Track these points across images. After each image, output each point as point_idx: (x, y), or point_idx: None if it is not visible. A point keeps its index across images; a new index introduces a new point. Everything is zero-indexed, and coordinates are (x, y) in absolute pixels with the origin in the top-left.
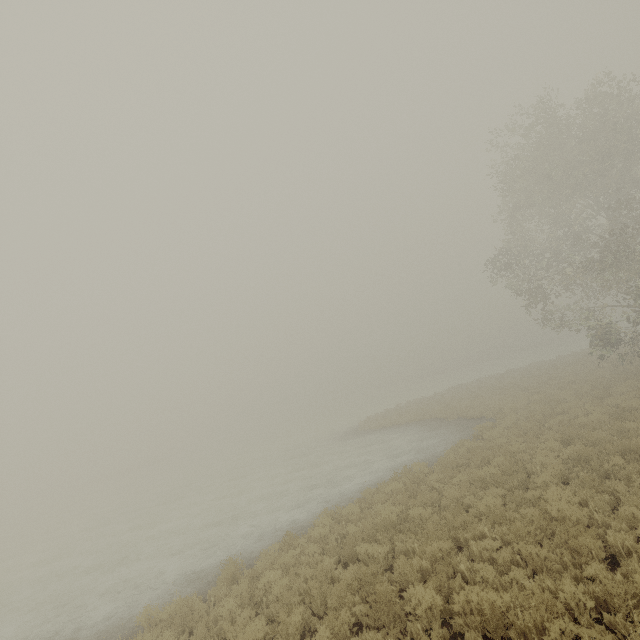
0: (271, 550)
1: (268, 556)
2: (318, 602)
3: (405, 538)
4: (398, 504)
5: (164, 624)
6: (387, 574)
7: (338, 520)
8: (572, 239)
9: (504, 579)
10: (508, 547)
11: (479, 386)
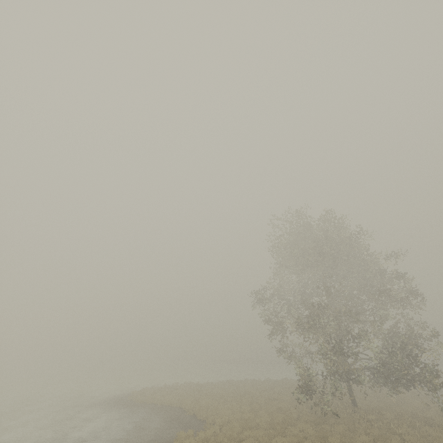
0: None
1: None
2: None
3: None
4: None
5: None
6: None
7: None
8: (302, 298)
9: None
10: None
11: (237, 387)
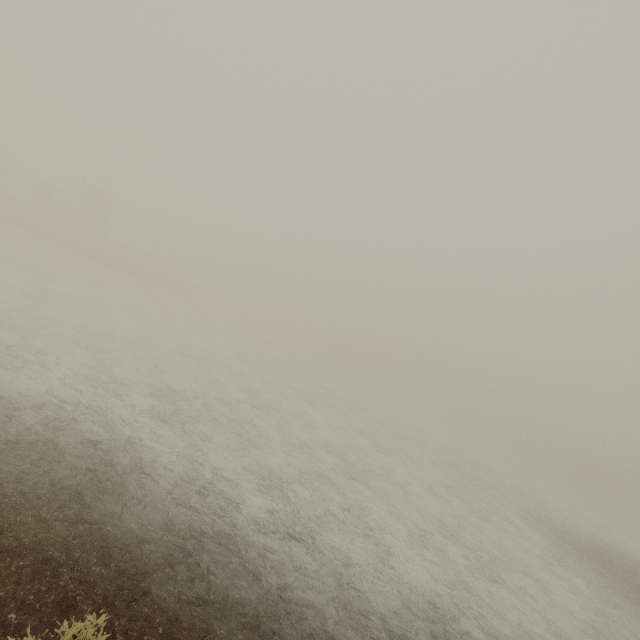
0: None
1: None
2: None
3: None
4: None
5: None
6: None
7: None
8: None
9: None
10: None
11: None
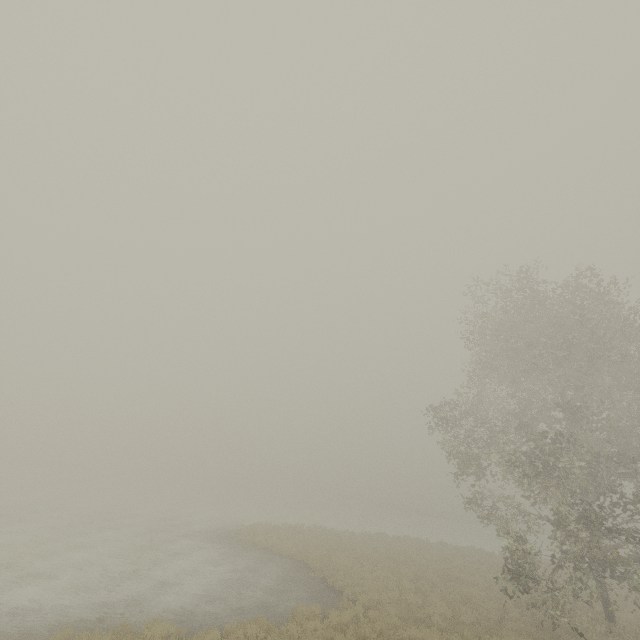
0: None
1: None
2: None
3: None
4: None
5: None
6: None
7: None
8: (519, 421)
9: None
10: None
11: (393, 546)
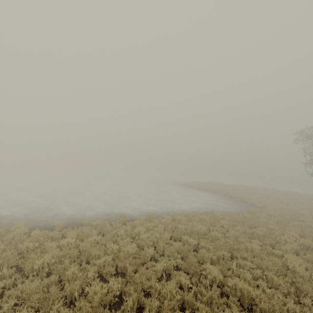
0: (141, 218)
1: (140, 220)
2: (160, 249)
3: (205, 241)
4: (204, 225)
5: (93, 227)
6: (194, 253)
7: (173, 219)
8: None
9: (254, 282)
10: (261, 270)
11: (255, 190)
